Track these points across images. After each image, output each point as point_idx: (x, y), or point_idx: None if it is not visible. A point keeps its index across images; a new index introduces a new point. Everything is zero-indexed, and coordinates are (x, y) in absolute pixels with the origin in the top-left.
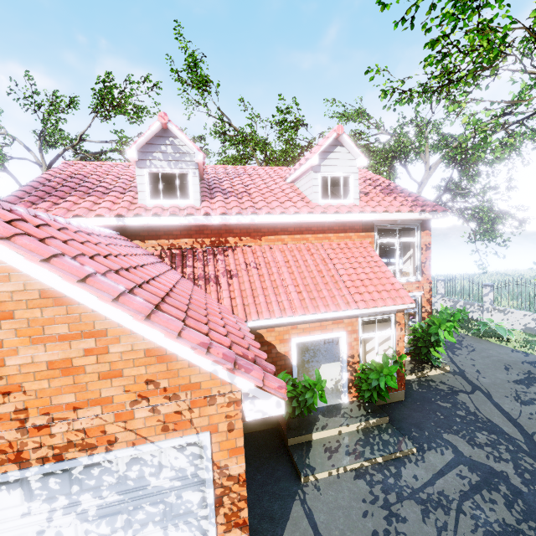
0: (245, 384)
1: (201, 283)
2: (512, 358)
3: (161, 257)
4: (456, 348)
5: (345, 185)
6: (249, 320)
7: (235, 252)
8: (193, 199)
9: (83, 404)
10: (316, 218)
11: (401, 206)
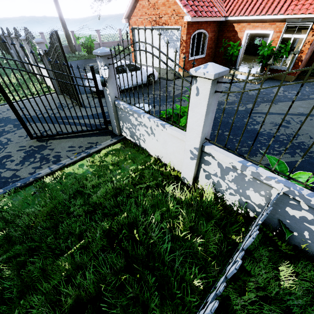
0: (185, 11)
1: None
2: None
3: None
4: None
5: None
6: (229, 16)
7: None
8: None
9: (165, 14)
10: None
11: None
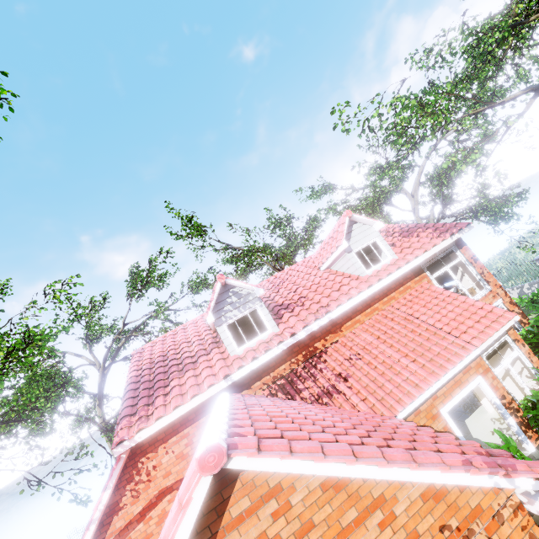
0: (526, 483)
1: (326, 400)
2: None
3: (272, 394)
4: None
5: (376, 249)
6: (396, 413)
7: (328, 354)
8: (270, 328)
9: None
10: (376, 288)
11: (431, 240)
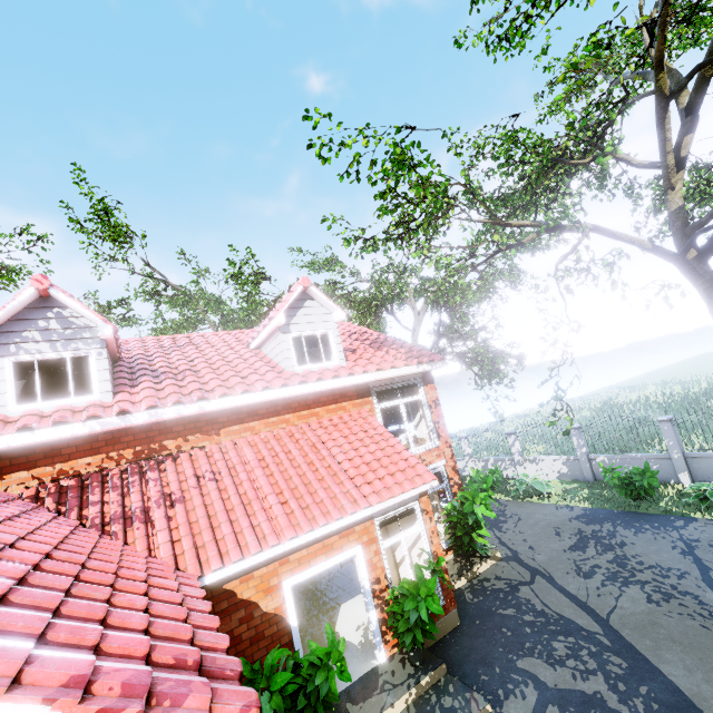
0: None
1: (116, 528)
2: (558, 517)
3: (37, 499)
4: (501, 523)
5: (325, 344)
6: (208, 572)
7: (179, 461)
8: (98, 393)
9: None
10: (294, 391)
11: (395, 360)
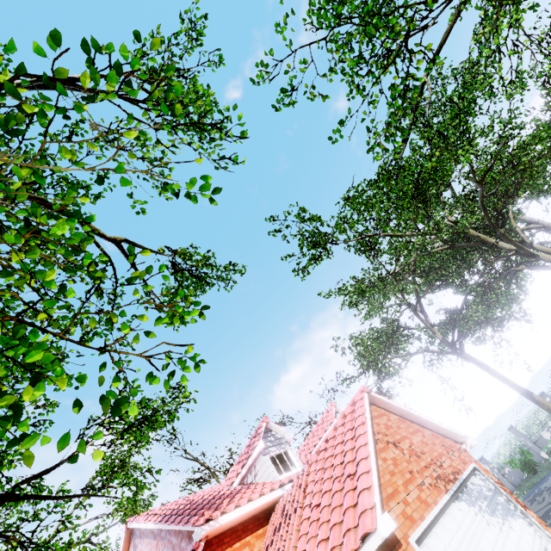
0: (460, 433)
1: None
2: None
3: None
4: None
5: None
6: None
7: None
8: (299, 466)
9: (440, 456)
10: None
11: None
